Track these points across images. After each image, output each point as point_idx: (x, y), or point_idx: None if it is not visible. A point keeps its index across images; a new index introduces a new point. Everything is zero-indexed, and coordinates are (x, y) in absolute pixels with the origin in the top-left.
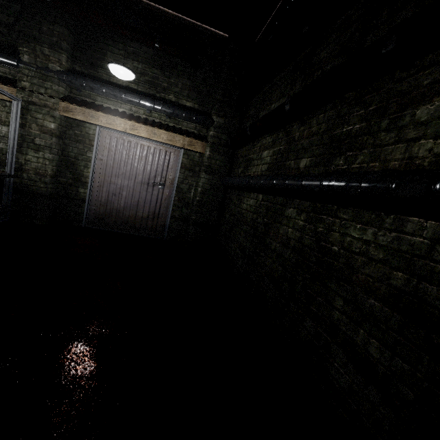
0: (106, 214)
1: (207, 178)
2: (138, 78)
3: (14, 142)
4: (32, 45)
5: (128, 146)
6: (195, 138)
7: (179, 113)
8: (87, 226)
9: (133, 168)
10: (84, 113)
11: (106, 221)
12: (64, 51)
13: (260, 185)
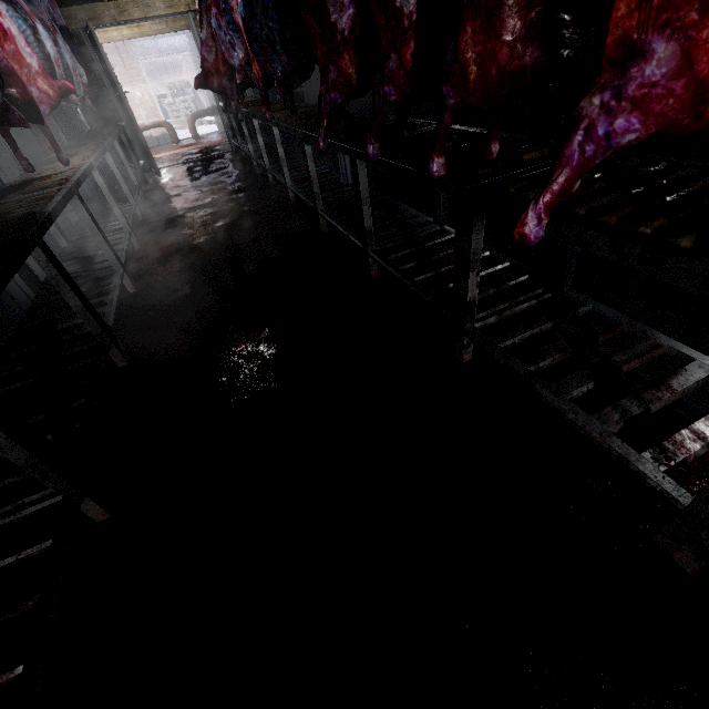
0: None
1: None
2: None
3: None
4: None
5: None
6: None
7: None
8: None
9: None
10: None
11: None
12: None
13: None
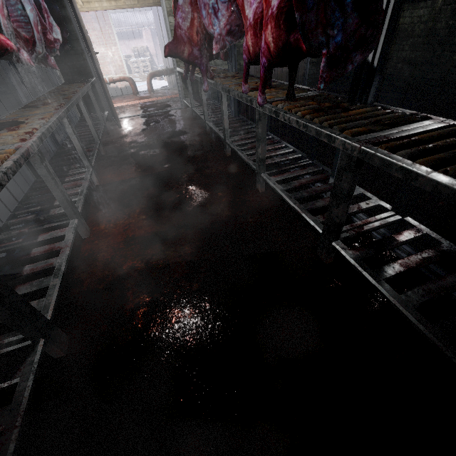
0: None
1: None
2: None
3: None
4: None
5: None
6: None
7: None
8: None
9: None
10: None
11: None
12: None
13: None
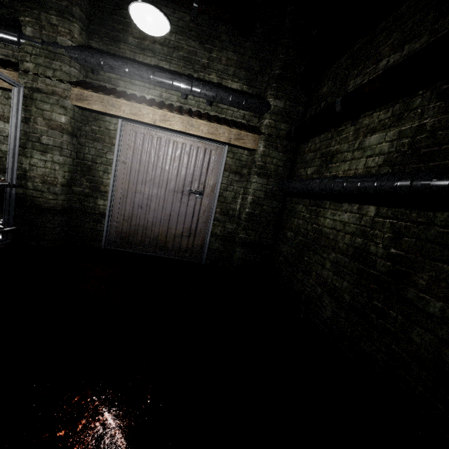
0: (130, 232)
1: (261, 182)
2: (170, 53)
3: (16, 142)
4: (36, 13)
5: (157, 144)
6: (245, 129)
7: (223, 95)
8: (108, 247)
9: (164, 172)
10: (102, 102)
11: (131, 241)
12: (77, 20)
13: (394, 191)
